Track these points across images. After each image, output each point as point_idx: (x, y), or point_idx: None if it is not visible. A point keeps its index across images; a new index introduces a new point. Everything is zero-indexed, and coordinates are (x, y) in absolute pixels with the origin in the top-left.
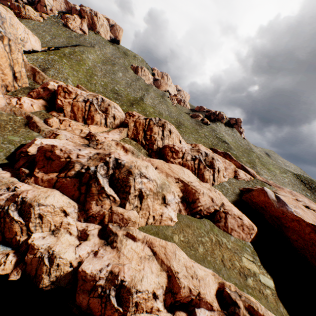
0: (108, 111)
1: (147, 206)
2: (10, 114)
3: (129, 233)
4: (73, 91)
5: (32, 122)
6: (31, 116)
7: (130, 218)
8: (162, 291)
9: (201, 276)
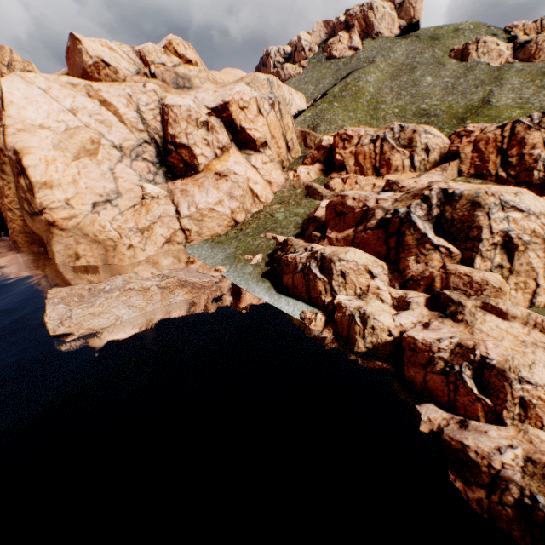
0: (413, 143)
1: (529, 267)
2: (290, 189)
3: (487, 304)
4: (353, 134)
5: (312, 189)
6: (310, 185)
7: (487, 281)
8: None
9: None
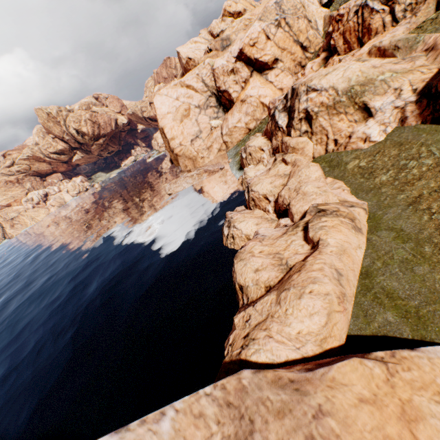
0: None
1: (321, 128)
2: None
3: (282, 158)
4: (344, 12)
5: None
6: None
7: (289, 145)
8: (274, 199)
9: (304, 192)
